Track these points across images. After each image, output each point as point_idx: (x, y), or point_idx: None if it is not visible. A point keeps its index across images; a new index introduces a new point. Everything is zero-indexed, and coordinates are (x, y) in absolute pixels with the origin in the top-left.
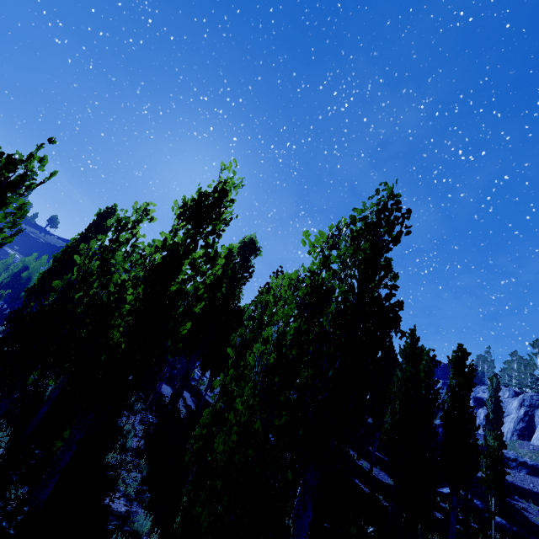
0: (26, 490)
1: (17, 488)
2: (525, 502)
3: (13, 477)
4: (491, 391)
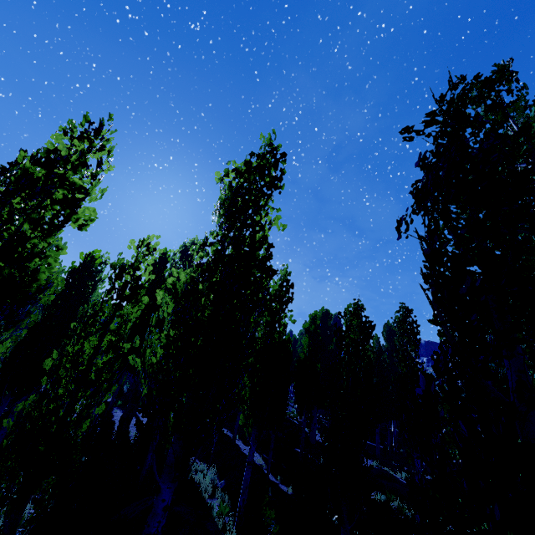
0: None
1: None
2: None
3: None
4: None
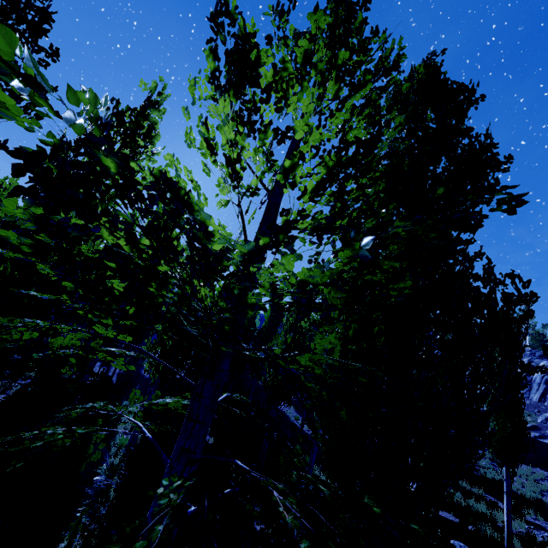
0: None
1: None
2: None
3: None
4: None
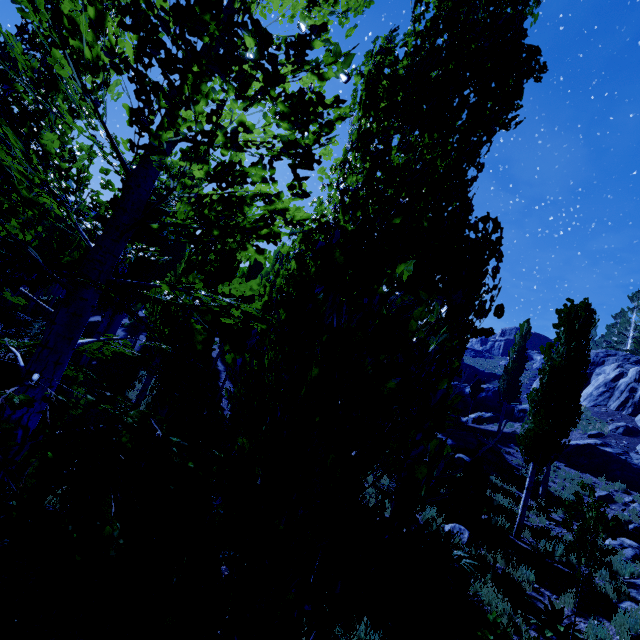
0: None
1: None
2: (517, 448)
3: None
4: (518, 338)
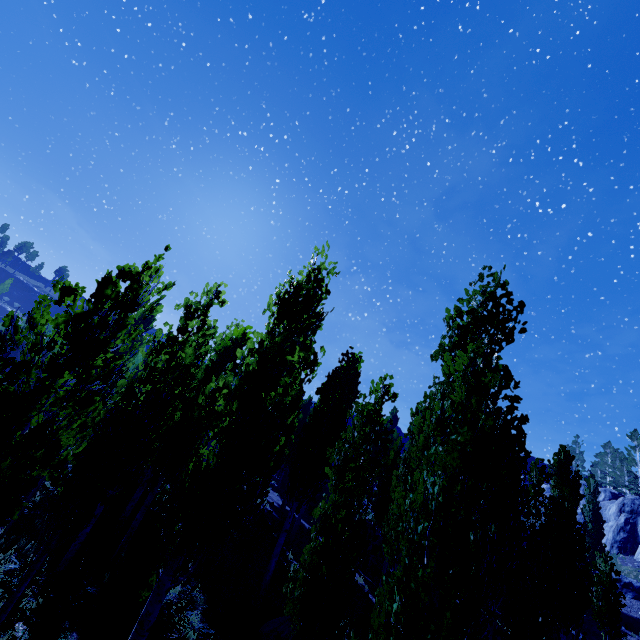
0: (75, 637)
1: (66, 635)
2: (635, 635)
3: (65, 624)
4: (588, 495)
